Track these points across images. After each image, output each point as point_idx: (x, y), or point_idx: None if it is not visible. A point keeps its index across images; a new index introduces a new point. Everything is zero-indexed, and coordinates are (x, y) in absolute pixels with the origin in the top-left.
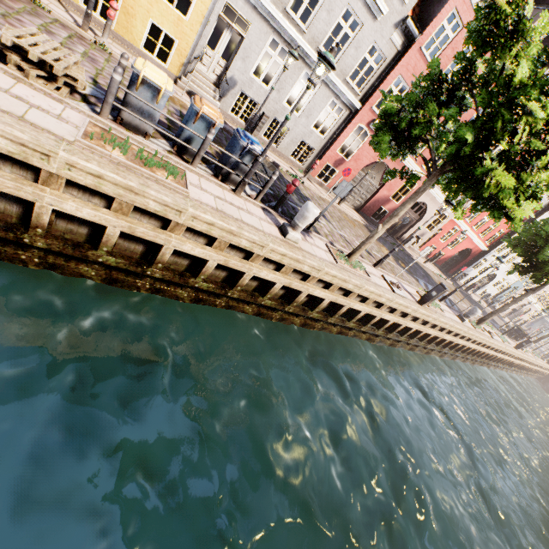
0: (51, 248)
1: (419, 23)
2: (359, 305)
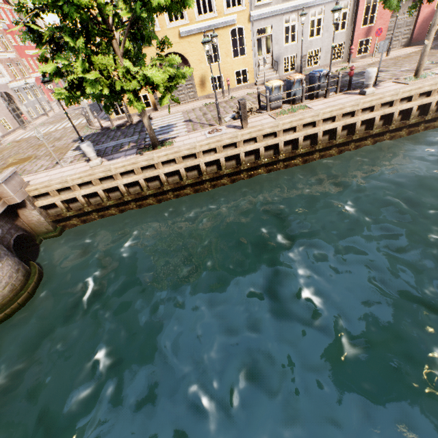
0: (286, 157)
1: None
2: None
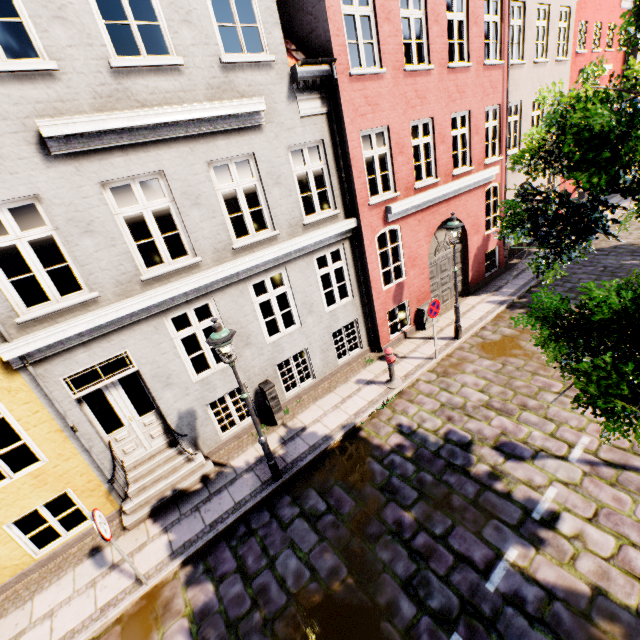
0: None
1: (312, 53)
2: None
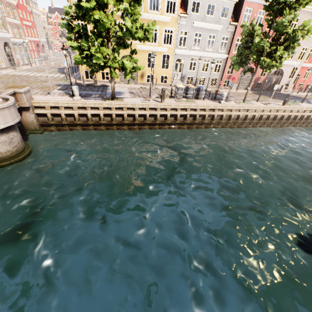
0: (179, 123)
1: (235, 19)
2: (253, 113)
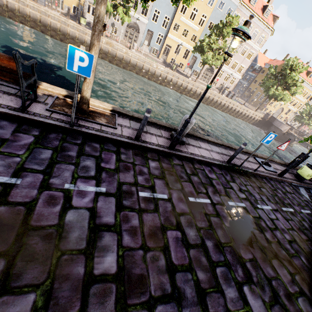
0: None
1: None
2: None
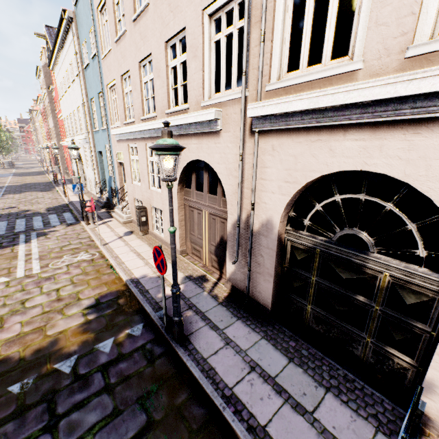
0: None
1: None
2: None
